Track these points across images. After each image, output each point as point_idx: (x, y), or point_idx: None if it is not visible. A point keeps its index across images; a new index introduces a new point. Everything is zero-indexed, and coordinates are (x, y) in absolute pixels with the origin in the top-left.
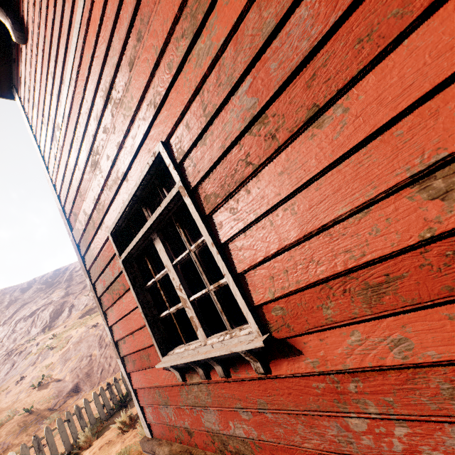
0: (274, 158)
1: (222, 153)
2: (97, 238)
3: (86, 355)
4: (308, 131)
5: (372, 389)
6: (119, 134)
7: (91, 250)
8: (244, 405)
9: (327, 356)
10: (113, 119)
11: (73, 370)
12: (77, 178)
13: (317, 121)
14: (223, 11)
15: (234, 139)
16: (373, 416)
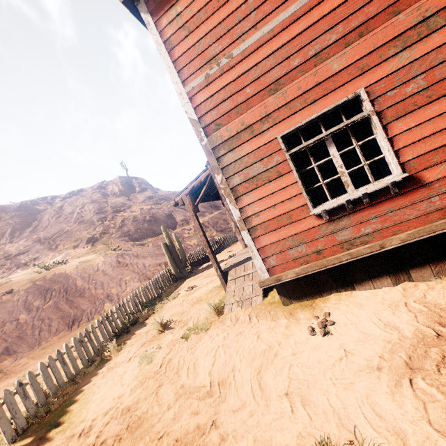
0: (427, 105)
1: (402, 99)
2: (252, 142)
3: (9, 321)
4: (443, 98)
5: (444, 183)
6: (321, 77)
7: (235, 152)
8: (376, 214)
9: (430, 176)
10: (315, 67)
11: None
12: (241, 97)
13: None
14: (420, 47)
15: (411, 95)
16: (443, 192)
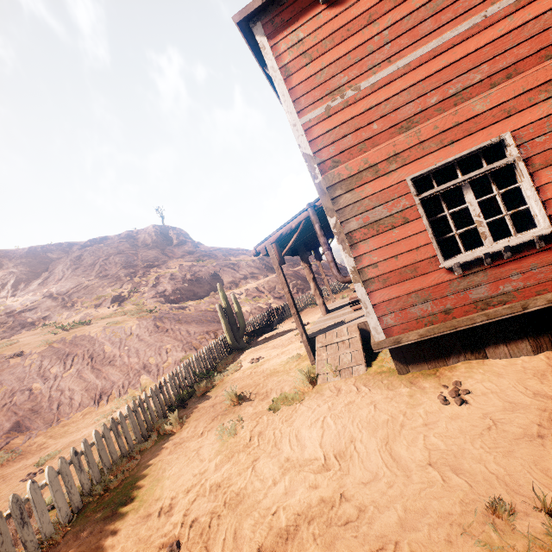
0: None
1: None
2: (376, 183)
3: (19, 389)
4: None
5: None
6: (461, 118)
7: (354, 193)
8: (518, 271)
9: None
10: (454, 107)
11: (1, 407)
12: (366, 133)
13: None
14: None
15: None
16: None
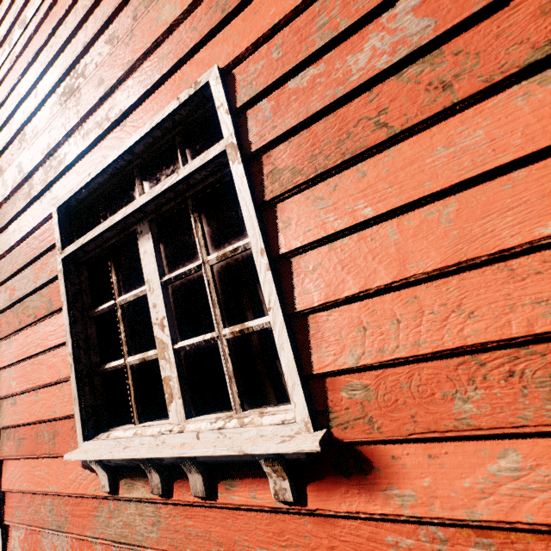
0: (434, 125)
1: (333, 100)
2: (28, 214)
3: None
4: (518, 88)
5: None
6: (137, 47)
7: (7, 233)
8: None
9: (437, 489)
10: (134, 23)
11: None
12: (26, 109)
13: (542, 72)
14: None
15: (366, 81)
16: None
